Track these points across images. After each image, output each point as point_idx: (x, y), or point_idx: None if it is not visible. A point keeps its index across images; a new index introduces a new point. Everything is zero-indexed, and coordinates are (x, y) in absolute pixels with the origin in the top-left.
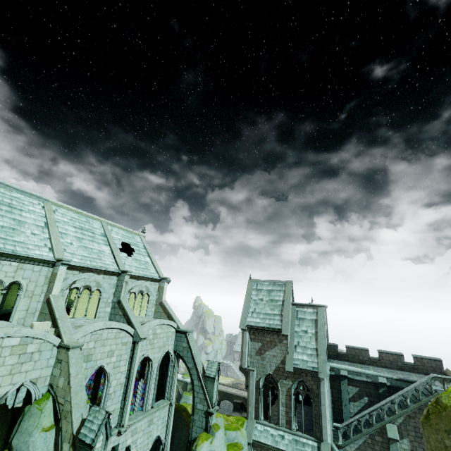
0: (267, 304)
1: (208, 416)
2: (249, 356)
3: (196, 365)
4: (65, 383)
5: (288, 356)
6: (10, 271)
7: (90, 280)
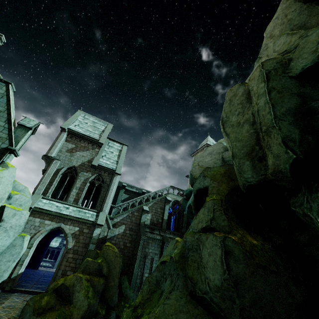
0: (90, 126)
1: (5, 152)
2: (58, 150)
3: (11, 110)
4: None
5: (96, 158)
6: None
7: None
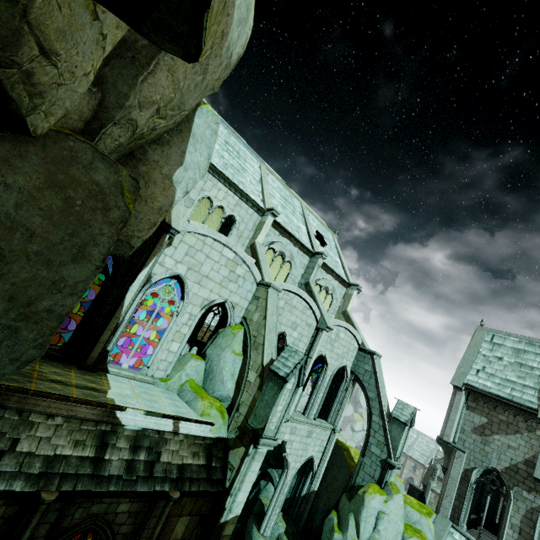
0: (510, 367)
1: (385, 467)
2: (458, 429)
3: (381, 397)
4: (260, 318)
5: None
6: (232, 204)
7: (286, 247)
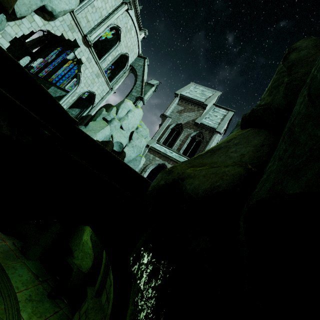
0: (199, 93)
1: (138, 99)
2: (171, 111)
3: (144, 74)
4: None
5: (199, 118)
6: None
7: None
